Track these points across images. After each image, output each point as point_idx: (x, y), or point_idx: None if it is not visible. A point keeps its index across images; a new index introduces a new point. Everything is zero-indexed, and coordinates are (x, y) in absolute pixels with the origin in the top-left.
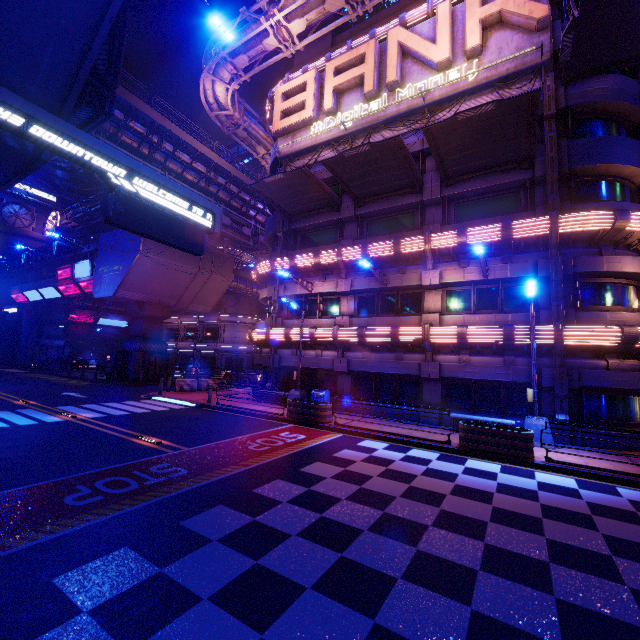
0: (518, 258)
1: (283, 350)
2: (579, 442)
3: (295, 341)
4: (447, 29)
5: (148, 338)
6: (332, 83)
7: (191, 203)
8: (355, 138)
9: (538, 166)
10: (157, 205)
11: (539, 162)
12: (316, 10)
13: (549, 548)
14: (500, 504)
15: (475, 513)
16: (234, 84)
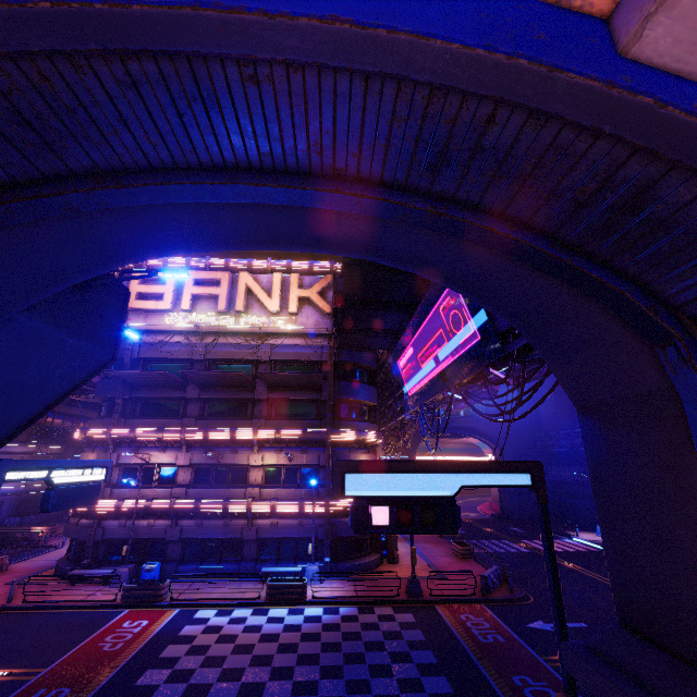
0: (310, 451)
1: (109, 521)
2: (335, 574)
3: (126, 512)
4: (279, 292)
5: None
6: (191, 290)
7: (95, 468)
8: (206, 336)
9: (324, 393)
10: (76, 483)
11: (324, 391)
12: None
13: (298, 659)
14: (282, 640)
15: (269, 651)
16: None
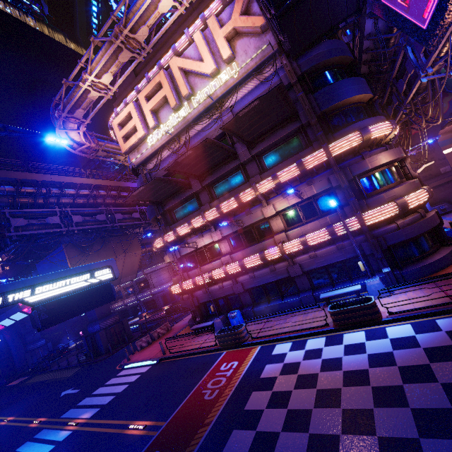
0: (316, 179)
1: (197, 292)
2: (403, 281)
3: (202, 284)
4: (206, 50)
5: (102, 318)
6: (147, 108)
7: (91, 272)
8: (179, 137)
9: (302, 117)
10: (69, 292)
11: (301, 114)
12: (114, 64)
13: (415, 420)
14: (375, 381)
15: (363, 402)
16: (81, 128)
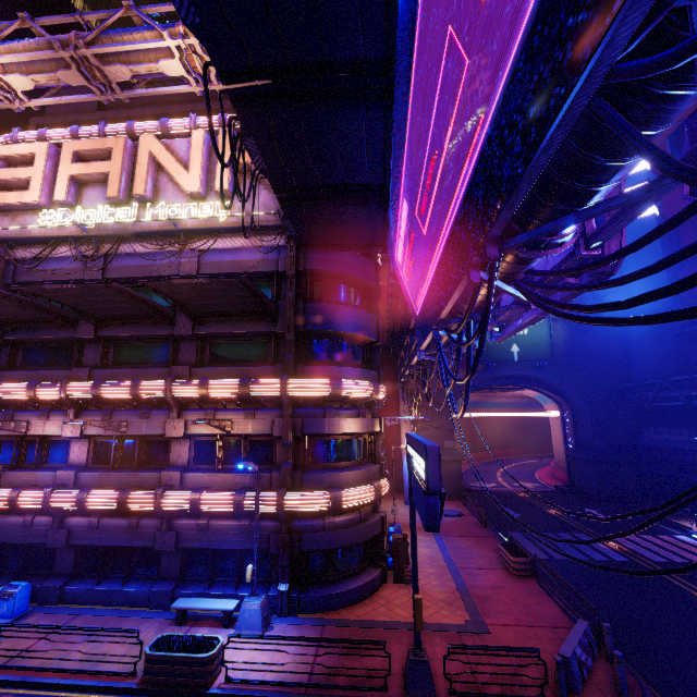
0: (259, 414)
1: None
2: (296, 611)
3: None
4: (200, 160)
5: None
6: (69, 169)
7: None
8: (100, 243)
9: (280, 322)
10: None
11: (281, 318)
12: (46, 75)
13: None
14: None
15: None
16: None
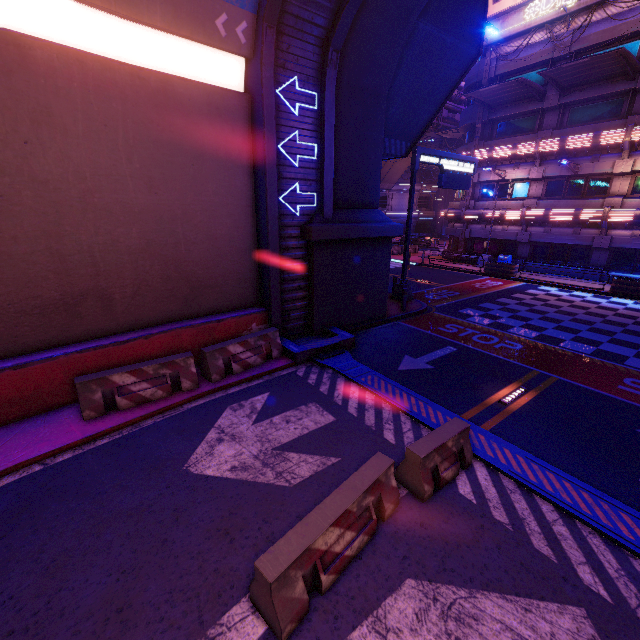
0: None
1: (473, 225)
2: None
3: (485, 219)
4: None
5: None
6: None
7: (466, 163)
8: (574, 18)
9: None
10: (455, 172)
11: None
12: None
13: (634, 322)
14: (620, 312)
15: (604, 313)
16: None
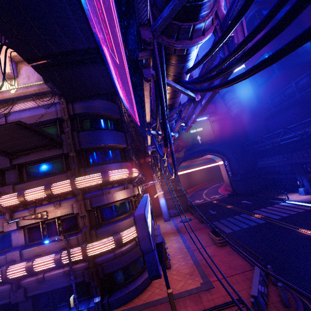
0: (63, 203)
1: None
2: (108, 310)
3: None
4: None
5: None
6: None
7: None
8: None
9: (65, 147)
10: None
11: (65, 144)
12: None
13: None
14: None
15: None
16: None
